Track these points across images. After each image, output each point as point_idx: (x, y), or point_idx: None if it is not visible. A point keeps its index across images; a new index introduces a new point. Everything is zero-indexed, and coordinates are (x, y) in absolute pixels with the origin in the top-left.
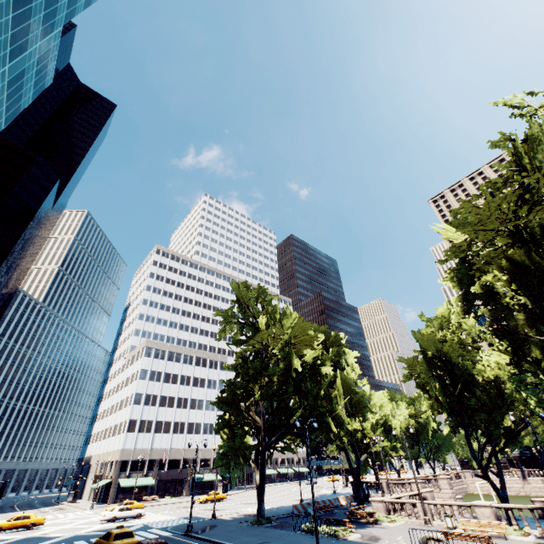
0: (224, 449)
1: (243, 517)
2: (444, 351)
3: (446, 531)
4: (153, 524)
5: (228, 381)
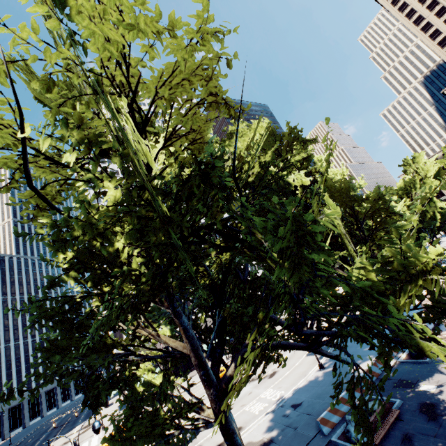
0: None
1: None
2: None
3: None
4: None
5: None
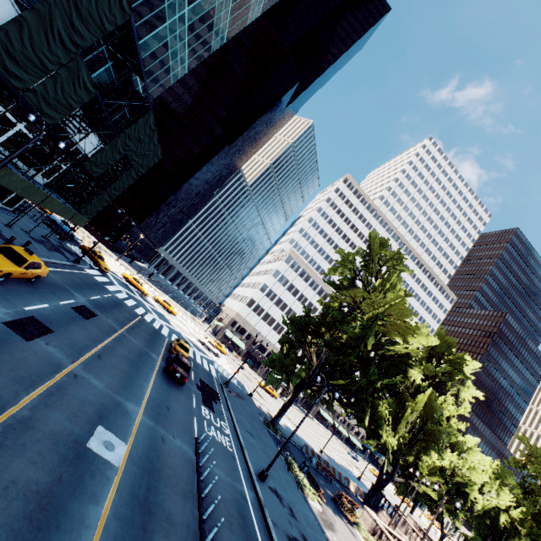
0: (275, 357)
1: (266, 414)
2: None
3: None
4: (216, 365)
5: (308, 311)
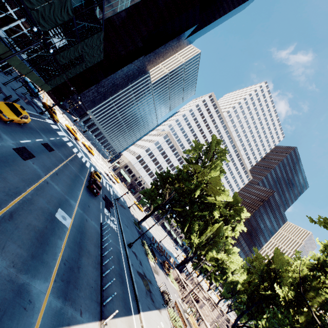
0: (147, 191)
1: (136, 218)
2: (282, 274)
3: (177, 303)
4: (113, 188)
5: (169, 170)
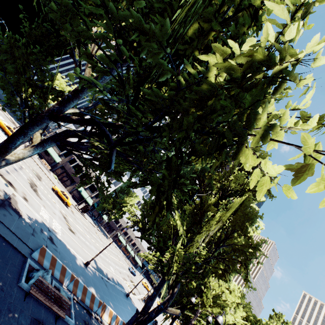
0: None
1: None
2: None
3: None
4: None
5: None
